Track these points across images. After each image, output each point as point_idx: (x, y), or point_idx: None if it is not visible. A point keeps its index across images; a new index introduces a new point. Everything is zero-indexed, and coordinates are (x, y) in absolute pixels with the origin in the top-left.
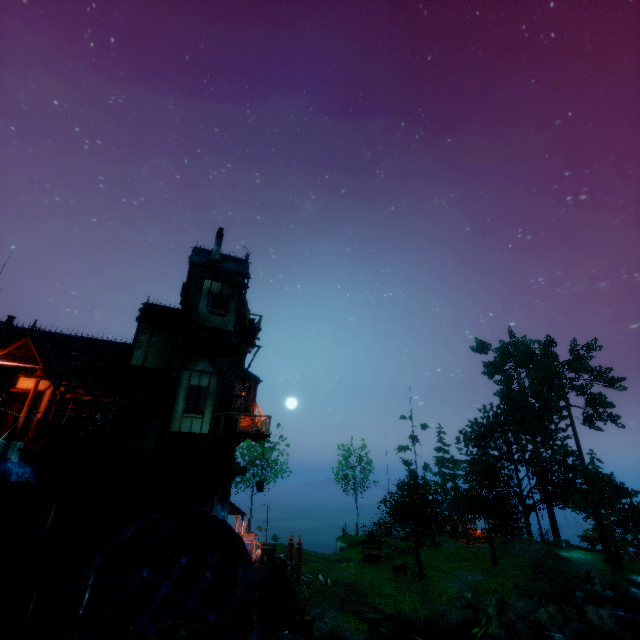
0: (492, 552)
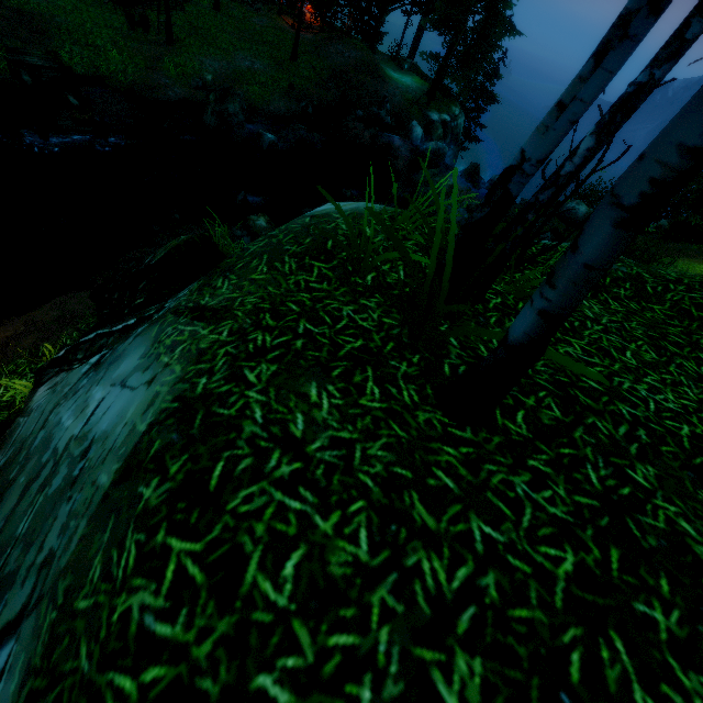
0: (295, 43)
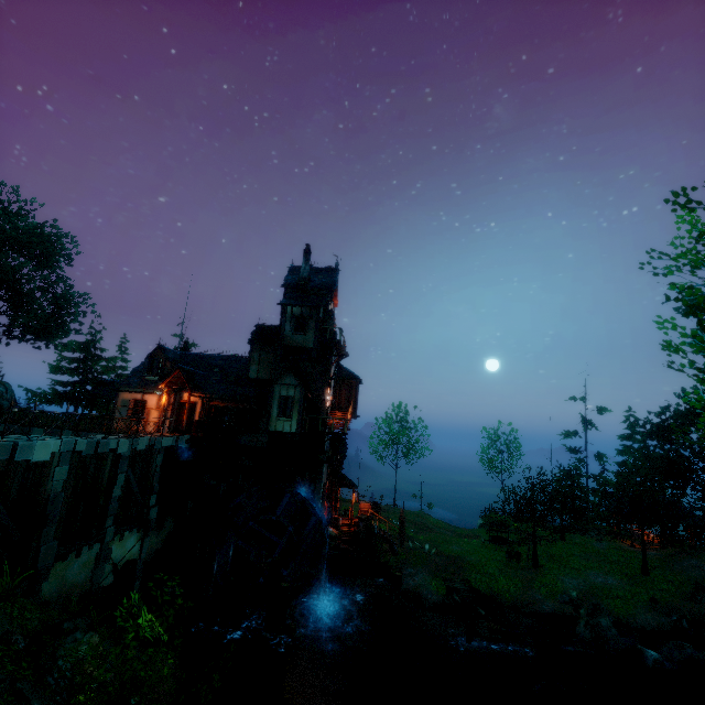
0: (642, 561)
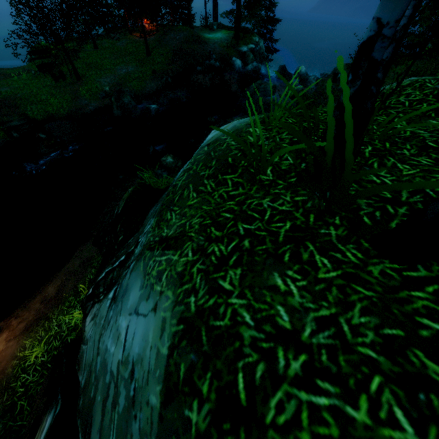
0: (146, 46)
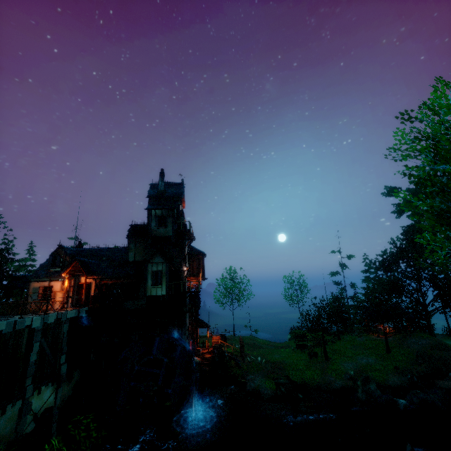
0: (386, 344)
